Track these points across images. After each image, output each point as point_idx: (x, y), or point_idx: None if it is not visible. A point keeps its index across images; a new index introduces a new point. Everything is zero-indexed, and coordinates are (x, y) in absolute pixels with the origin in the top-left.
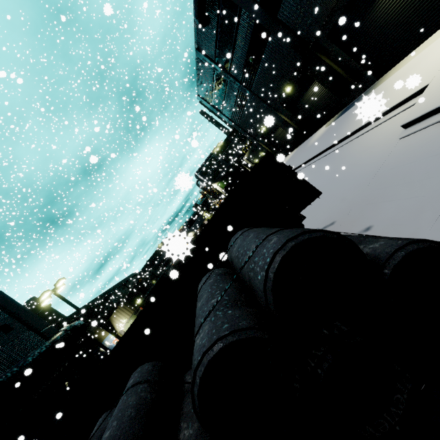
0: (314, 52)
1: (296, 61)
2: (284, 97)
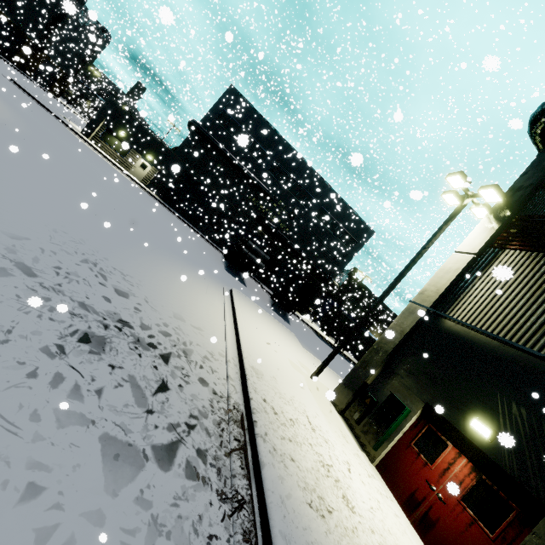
0: None
1: None
2: None
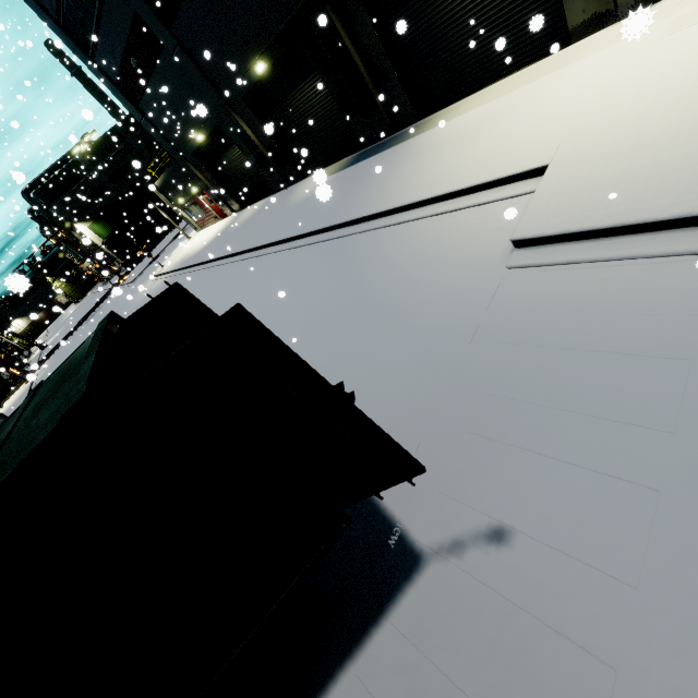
0: (324, 3)
1: (284, 6)
2: (249, 83)
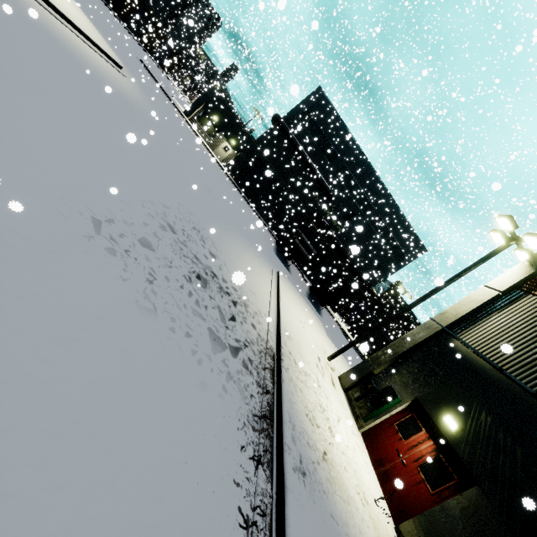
0: None
1: None
2: None
